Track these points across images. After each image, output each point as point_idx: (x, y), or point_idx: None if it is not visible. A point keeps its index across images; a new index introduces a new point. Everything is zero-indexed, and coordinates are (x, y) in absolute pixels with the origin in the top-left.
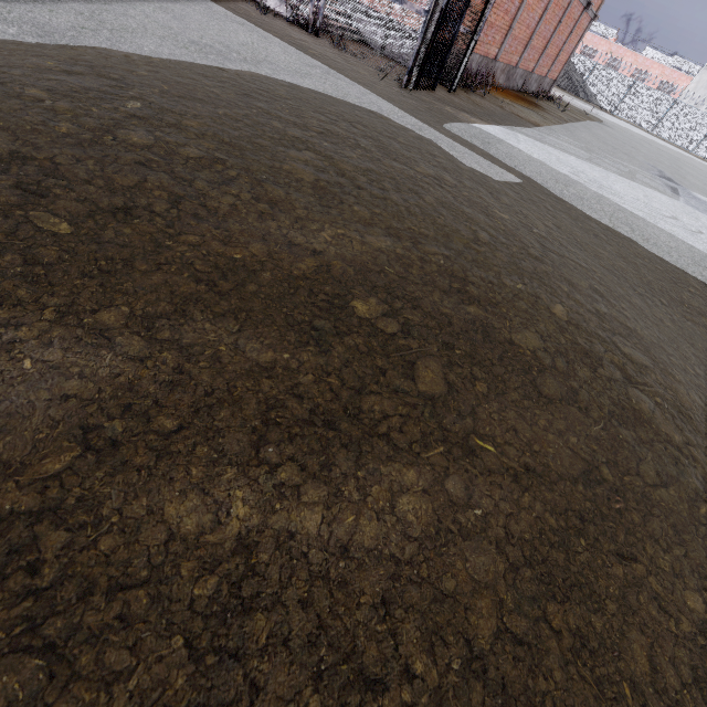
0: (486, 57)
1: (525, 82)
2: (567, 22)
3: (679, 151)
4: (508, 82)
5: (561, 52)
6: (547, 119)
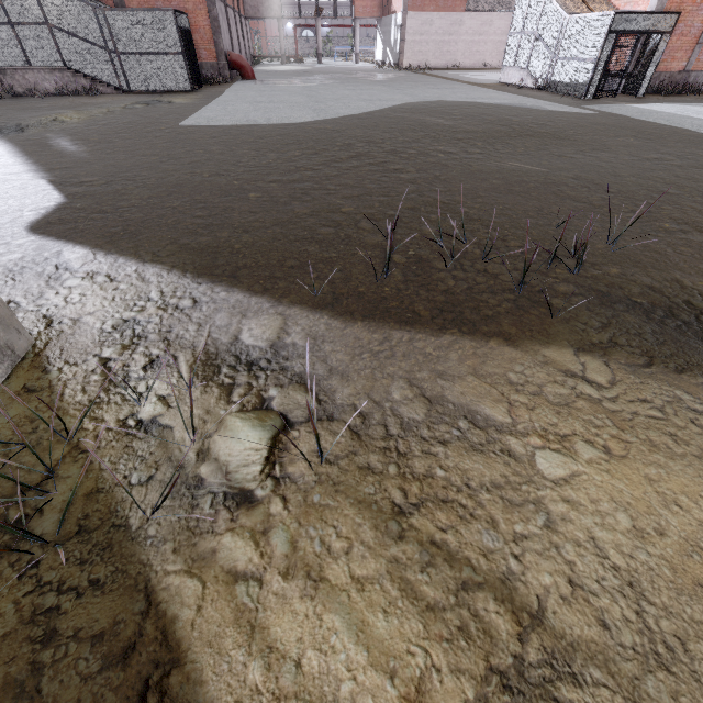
0: None
1: None
2: None
3: None
4: None
5: None
6: None
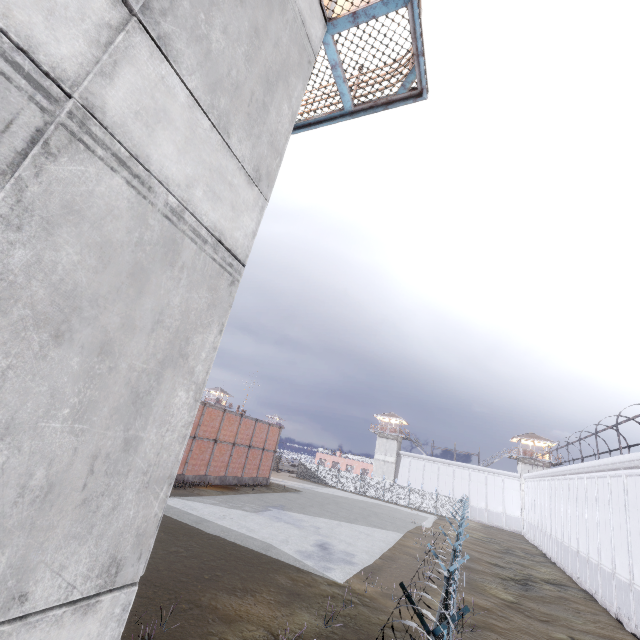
0: (199, 475)
1: (240, 480)
2: (254, 456)
3: (366, 500)
4: (224, 482)
5: (262, 466)
6: (225, 494)
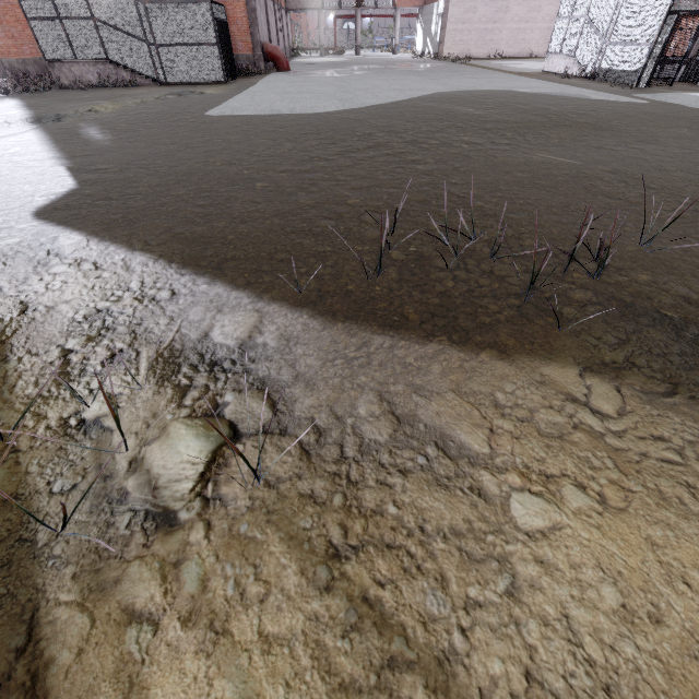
0: None
1: None
2: None
3: None
4: None
5: None
6: None
